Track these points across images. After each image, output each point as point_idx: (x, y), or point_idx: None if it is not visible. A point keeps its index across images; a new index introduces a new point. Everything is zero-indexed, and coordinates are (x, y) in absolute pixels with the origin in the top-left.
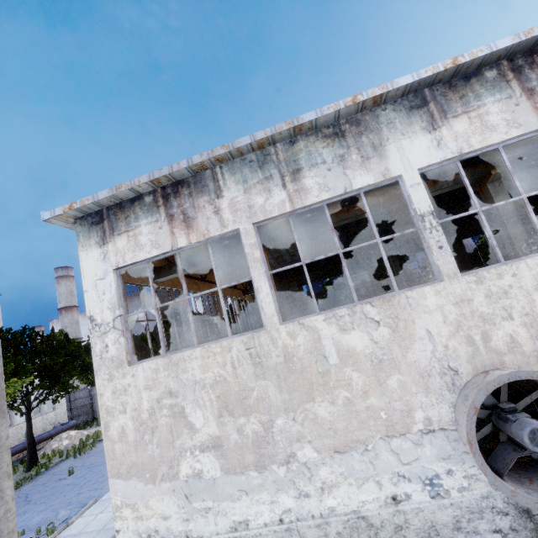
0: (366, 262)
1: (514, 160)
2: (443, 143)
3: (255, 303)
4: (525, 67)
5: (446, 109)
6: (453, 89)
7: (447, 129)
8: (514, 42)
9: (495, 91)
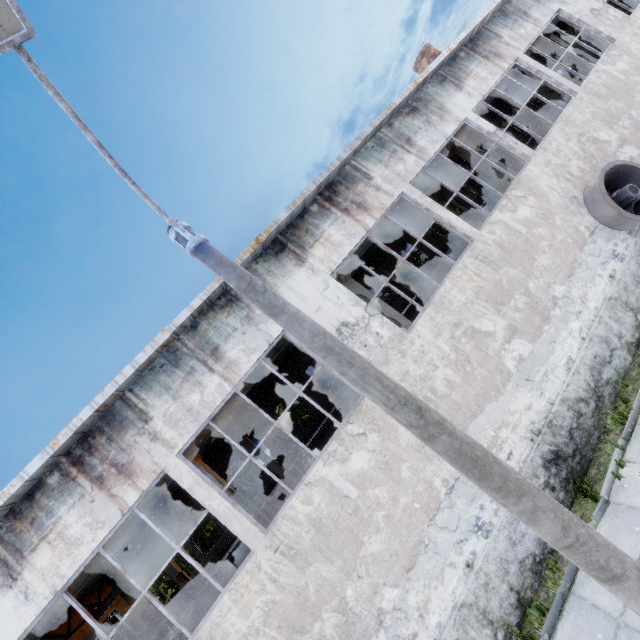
0: (234, 452)
1: (200, 436)
2: (31, 591)
3: (130, 601)
4: (85, 455)
5: (20, 546)
6: (19, 517)
7: (30, 570)
8: (44, 460)
9: (65, 496)
